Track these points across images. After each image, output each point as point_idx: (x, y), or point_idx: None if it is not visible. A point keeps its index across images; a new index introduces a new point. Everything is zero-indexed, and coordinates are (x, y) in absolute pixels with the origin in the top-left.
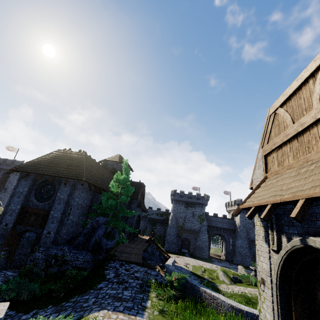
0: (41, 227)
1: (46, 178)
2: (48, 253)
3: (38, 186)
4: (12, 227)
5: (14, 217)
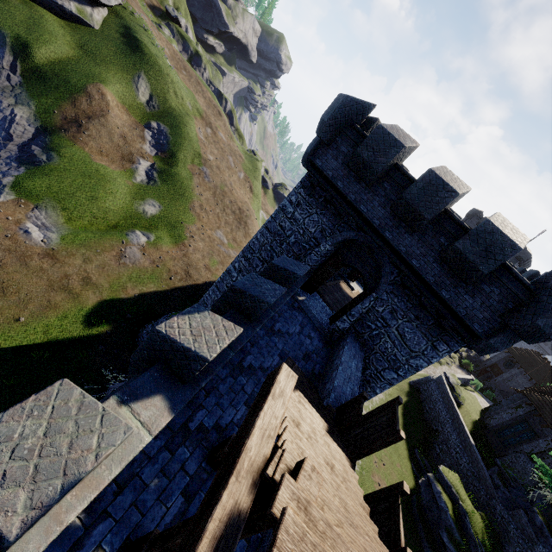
0: (495, 375)
1: (513, 359)
2: (490, 385)
3: (508, 360)
4: (486, 367)
5: (490, 364)
